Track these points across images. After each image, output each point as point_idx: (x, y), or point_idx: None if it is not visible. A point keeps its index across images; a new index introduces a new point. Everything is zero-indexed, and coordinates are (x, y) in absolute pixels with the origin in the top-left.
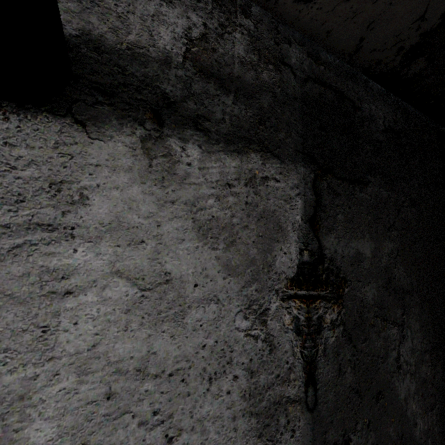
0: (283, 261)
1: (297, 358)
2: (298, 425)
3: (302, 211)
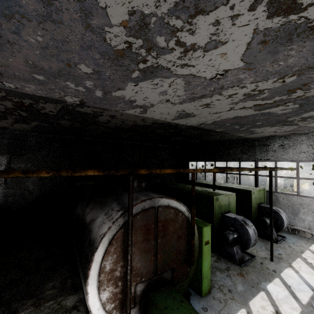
0: (1, 168)
1: (3, 179)
2: (3, 185)
3: (6, 162)
